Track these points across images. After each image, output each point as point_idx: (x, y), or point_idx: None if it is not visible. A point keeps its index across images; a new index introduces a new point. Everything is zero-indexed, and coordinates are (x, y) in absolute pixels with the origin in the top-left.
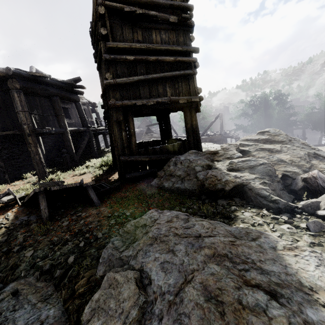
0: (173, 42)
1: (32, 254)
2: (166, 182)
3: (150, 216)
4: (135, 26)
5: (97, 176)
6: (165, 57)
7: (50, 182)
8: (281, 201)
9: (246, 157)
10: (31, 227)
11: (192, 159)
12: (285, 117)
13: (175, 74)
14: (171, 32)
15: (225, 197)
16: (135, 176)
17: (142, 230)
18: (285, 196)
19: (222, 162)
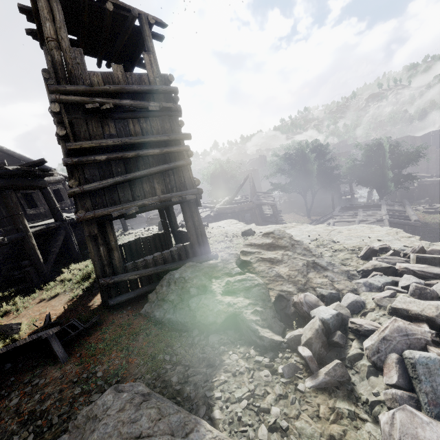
0: (158, 131)
1: None
2: (157, 310)
3: (104, 402)
4: (105, 118)
5: (73, 302)
6: (148, 151)
7: None
8: (266, 338)
9: (244, 273)
10: None
11: (188, 277)
12: (326, 171)
13: (163, 168)
14: (153, 119)
15: (218, 331)
16: (122, 301)
17: (92, 425)
18: (276, 325)
19: (220, 280)
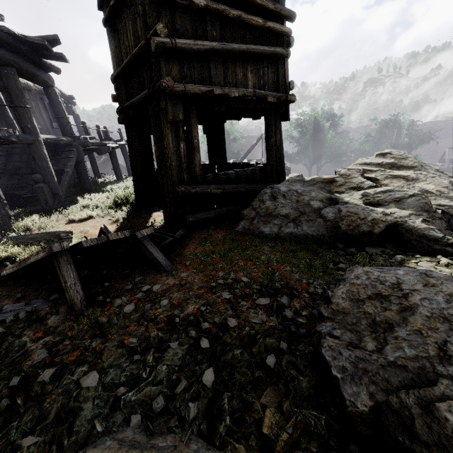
0: None
1: (98, 381)
2: (265, 226)
3: (373, 279)
4: None
5: (124, 221)
6: (251, 16)
7: (38, 234)
8: None
9: (380, 187)
10: (49, 323)
11: (301, 190)
12: (336, 145)
13: (263, 50)
14: None
15: (371, 244)
16: (202, 220)
17: (385, 306)
18: (452, 237)
19: (347, 194)
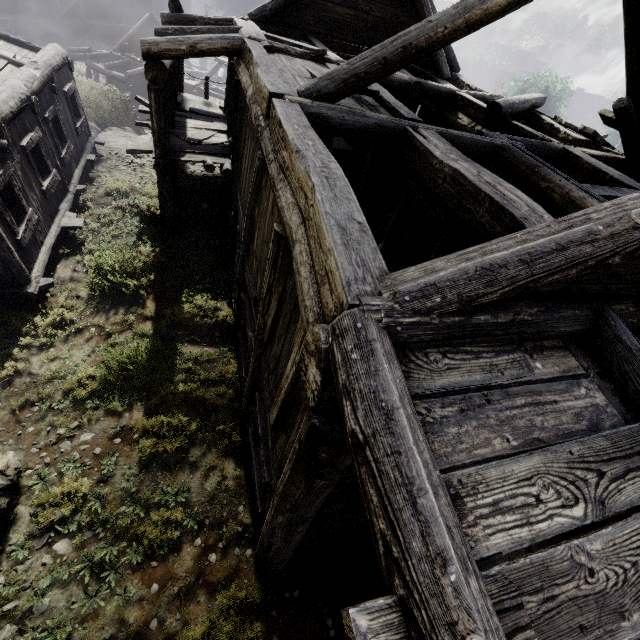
0: None
1: None
2: None
3: None
4: None
5: None
6: None
7: None
8: None
9: None
10: None
11: None
12: None
13: None
14: None
15: None
16: None
17: None
18: None
19: None
